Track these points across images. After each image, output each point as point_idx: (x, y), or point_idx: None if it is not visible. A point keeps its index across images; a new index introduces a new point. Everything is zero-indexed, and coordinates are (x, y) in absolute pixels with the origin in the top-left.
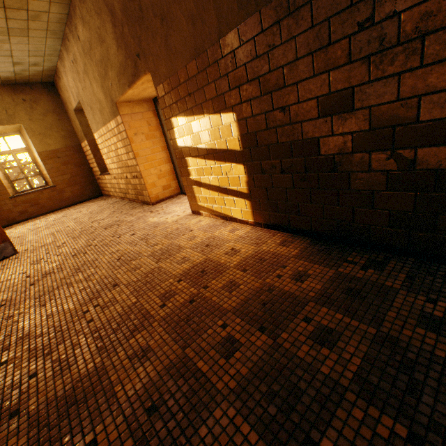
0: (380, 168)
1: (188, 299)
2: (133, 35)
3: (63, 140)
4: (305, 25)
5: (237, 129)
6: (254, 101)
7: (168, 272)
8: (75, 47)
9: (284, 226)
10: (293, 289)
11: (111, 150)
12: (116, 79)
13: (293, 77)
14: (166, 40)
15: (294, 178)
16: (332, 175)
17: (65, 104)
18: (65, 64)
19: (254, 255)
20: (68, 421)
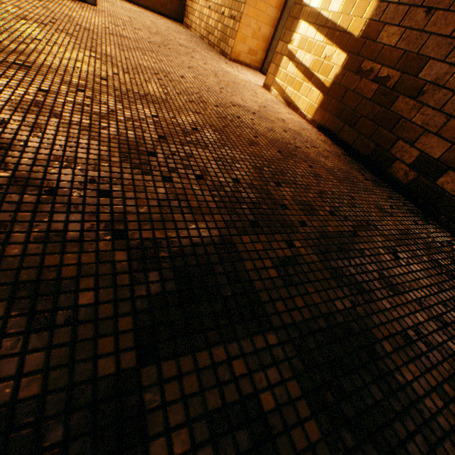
0: (448, 112)
1: (236, 115)
2: None
3: None
4: None
5: (373, 11)
6: None
7: (227, 98)
8: None
9: (333, 134)
10: (312, 156)
11: None
12: None
13: None
14: None
15: (378, 90)
16: (409, 102)
17: None
18: None
19: (297, 131)
20: (140, 103)
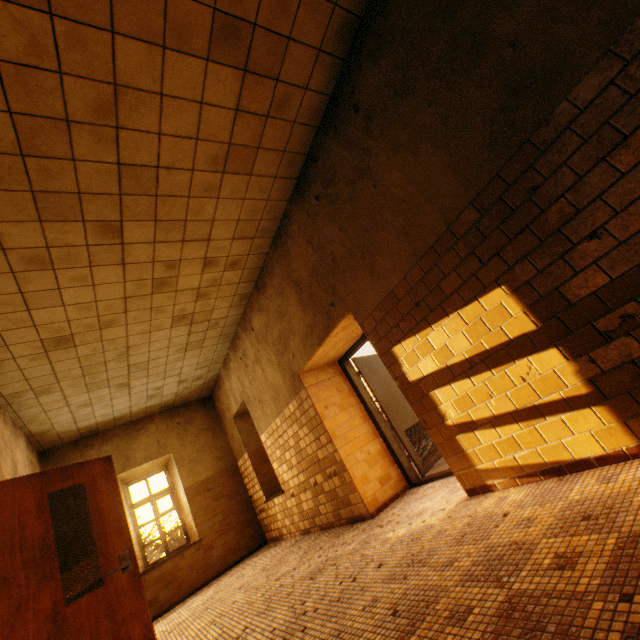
0: None
1: None
2: (324, 288)
3: (216, 462)
4: (572, 146)
5: (517, 302)
6: (531, 254)
7: (559, 591)
8: (247, 340)
9: None
10: None
11: (287, 448)
12: (300, 345)
13: (586, 194)
14: (370, 269)
15: None
16: None
17: (222, 414)
18: (230, 365)
19: None
20: None
